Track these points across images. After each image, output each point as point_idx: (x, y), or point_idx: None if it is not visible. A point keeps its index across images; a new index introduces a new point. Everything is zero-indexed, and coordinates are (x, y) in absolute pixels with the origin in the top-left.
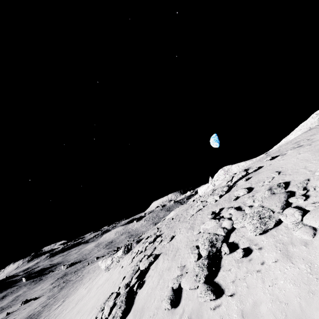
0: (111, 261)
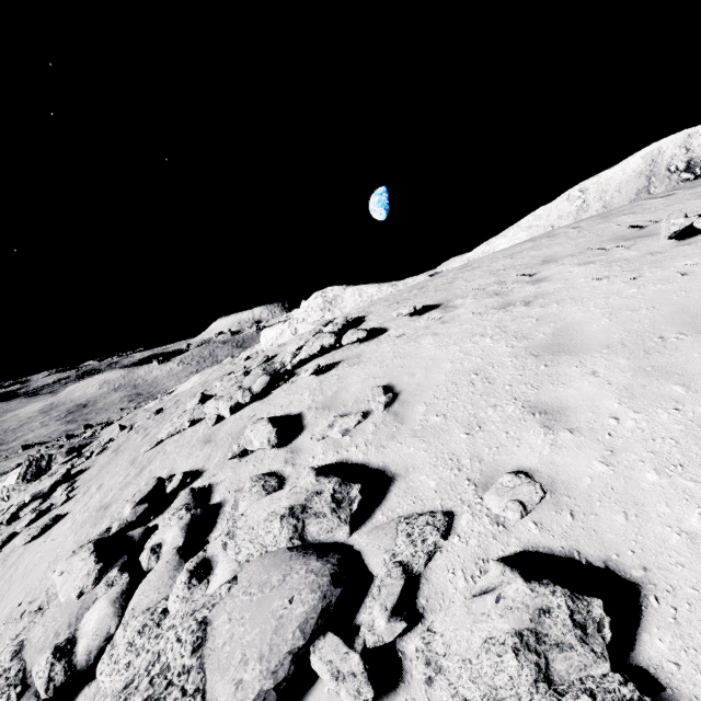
0: None
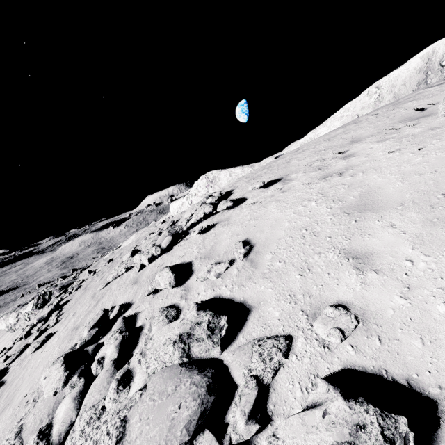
0: (16, 319)
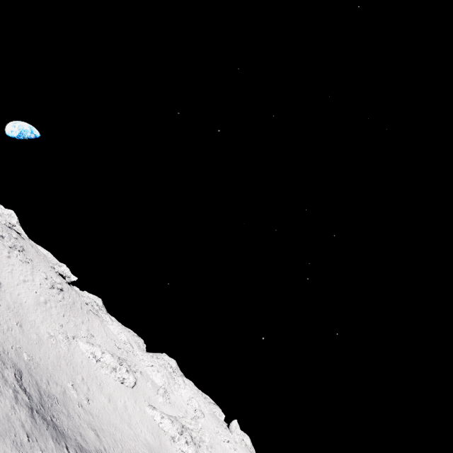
0: None
